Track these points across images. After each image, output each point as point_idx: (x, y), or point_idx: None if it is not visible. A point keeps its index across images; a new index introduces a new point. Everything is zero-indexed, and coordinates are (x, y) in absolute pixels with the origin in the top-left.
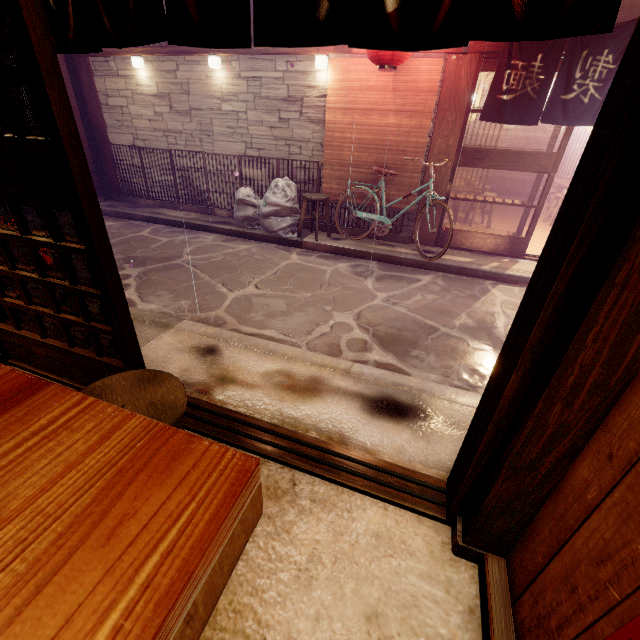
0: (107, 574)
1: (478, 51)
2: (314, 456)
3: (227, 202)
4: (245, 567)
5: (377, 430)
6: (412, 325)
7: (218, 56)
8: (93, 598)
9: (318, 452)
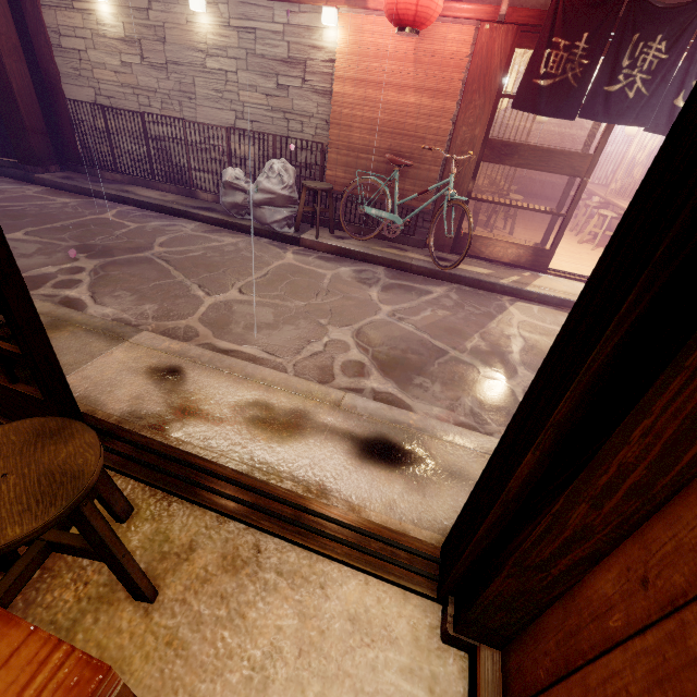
0: None
1: (516, 22)
2: (285, 516)
3: (213, 184)
4: (183, 667)
5: (366, 480)
6: (418, 346)
7: None
8: None
9: (291, 510)
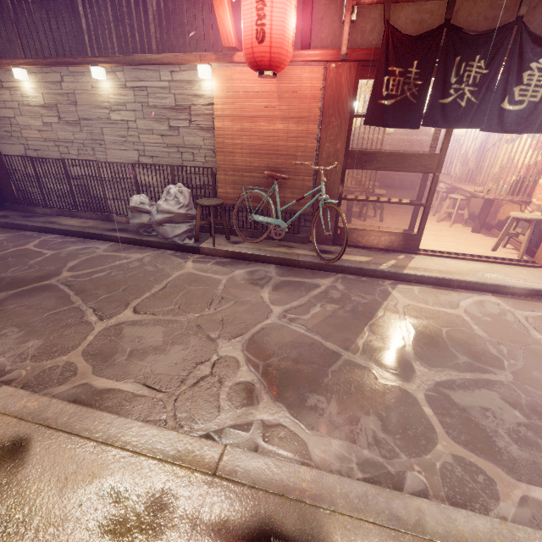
0: None
1: (356, 59)
2: None
3: (125, 208)
4: None
5: None
6: (310, 352)
7: (101, 67)
8: None
9: None
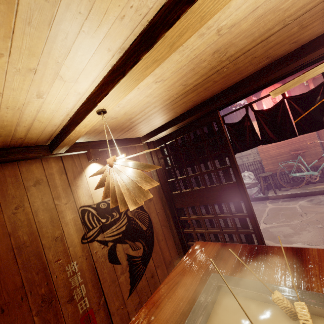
0: None
1: None
2: None
3: None
4: None
5: None
6: None
7: None
8: None
9: None
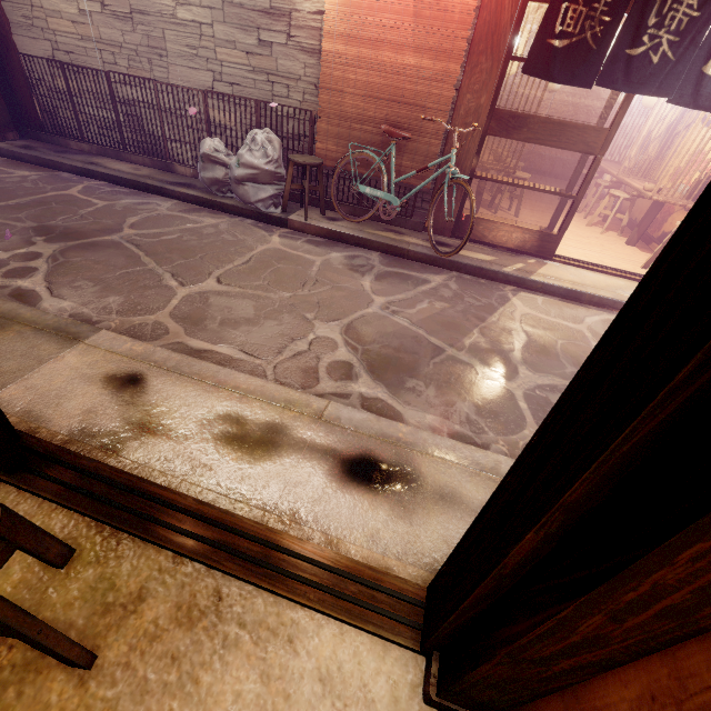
0: None
1: None
2: (252, 555)
3: (191, 156)
4: None
5: (347, 506)
6: (412, 344)
7: None
8: None
9: (259, 547)
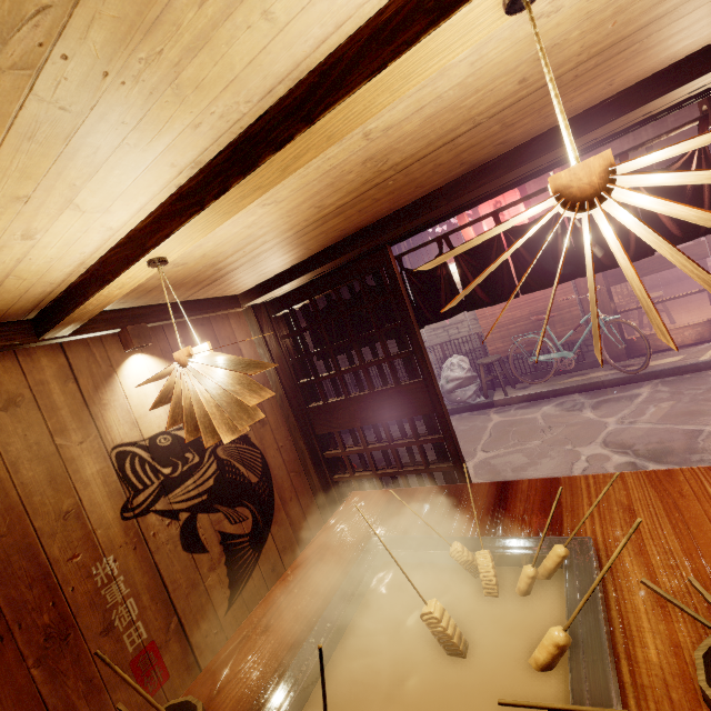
0: (699, 501)
1: None
2: None
3: None
4: None
5: None
6: (669, 435)
7: None
8: (704, 506)
9: None
